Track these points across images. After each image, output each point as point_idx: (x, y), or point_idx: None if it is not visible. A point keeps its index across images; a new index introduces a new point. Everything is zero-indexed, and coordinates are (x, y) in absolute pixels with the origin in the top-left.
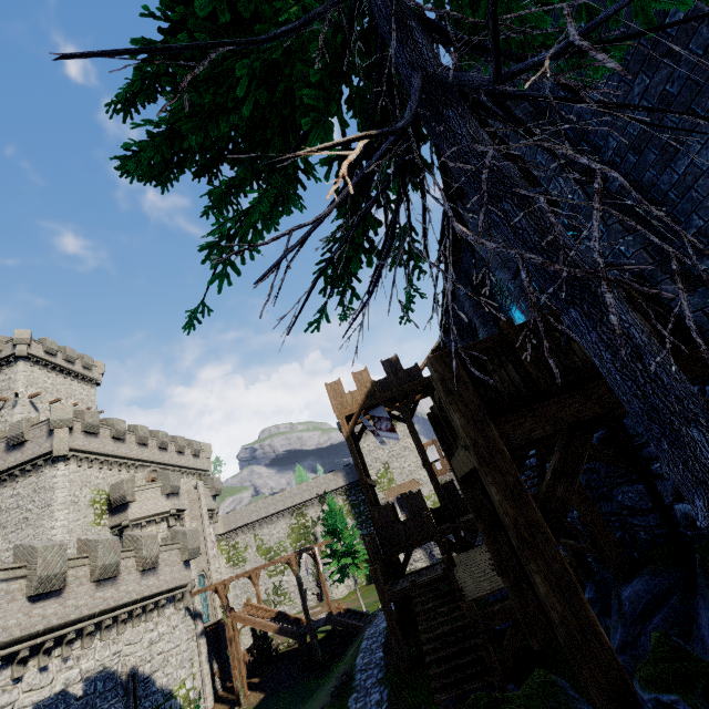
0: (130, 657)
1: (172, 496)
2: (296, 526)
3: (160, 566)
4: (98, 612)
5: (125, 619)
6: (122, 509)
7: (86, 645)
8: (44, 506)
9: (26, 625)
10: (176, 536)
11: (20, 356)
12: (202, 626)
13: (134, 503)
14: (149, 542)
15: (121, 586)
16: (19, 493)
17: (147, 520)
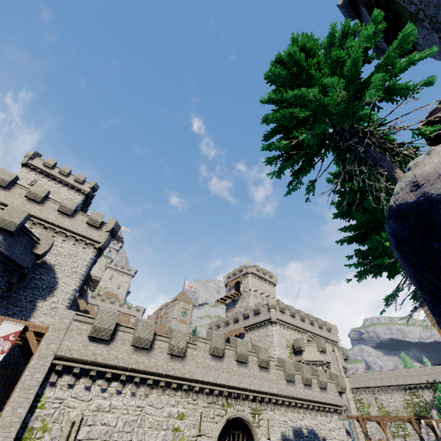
0: (321, 430)
1: (322, 353)
2: (410, 402)
3: (327, 389)
4: (307, 399)
5: (316, 409)
6: (299, 353)
7: (305, 412)
8: (270, 343)
9: (286, 391)
10: (332, 376)
11: (249, 273)
12: (351, 440)
13: (304, 351)
14: (321, 373)
15: (313, 391)
16: (260, 335)
17: (312, 362)
